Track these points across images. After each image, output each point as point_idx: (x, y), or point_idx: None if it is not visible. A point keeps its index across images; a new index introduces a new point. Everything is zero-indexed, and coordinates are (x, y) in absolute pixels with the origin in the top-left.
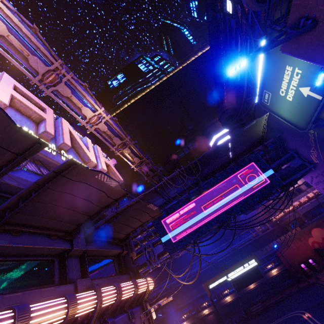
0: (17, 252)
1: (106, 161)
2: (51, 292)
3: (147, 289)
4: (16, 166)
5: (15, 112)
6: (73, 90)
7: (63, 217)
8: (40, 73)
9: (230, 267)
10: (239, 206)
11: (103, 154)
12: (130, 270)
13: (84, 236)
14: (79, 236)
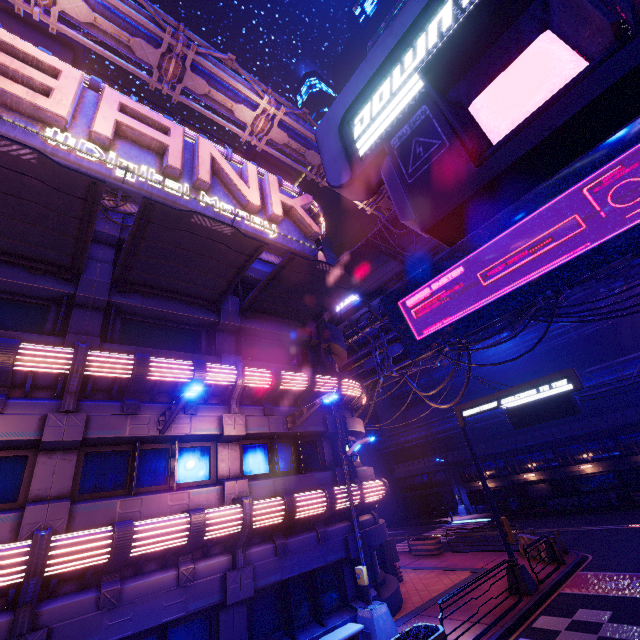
0: (154, 315)
1: (284, 201)
2: (189, 358)
3: (337, 390)
4: (96, 215)
5: (130, 146)
6: (212, 78)
7: (192, 280)
8: (155, 66)
9: (510, 388)
10: (573, 268)
11: (292, 188)
12: (320, 365)
13: (240, 310)
14: (230, 308)
